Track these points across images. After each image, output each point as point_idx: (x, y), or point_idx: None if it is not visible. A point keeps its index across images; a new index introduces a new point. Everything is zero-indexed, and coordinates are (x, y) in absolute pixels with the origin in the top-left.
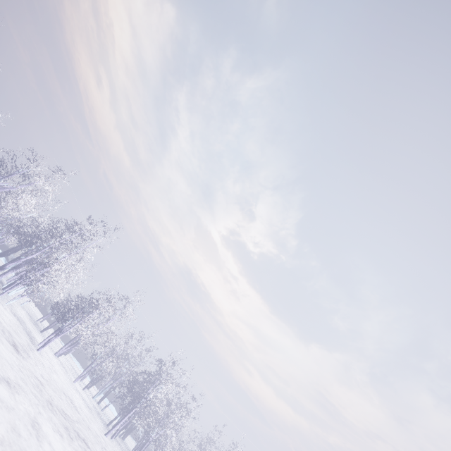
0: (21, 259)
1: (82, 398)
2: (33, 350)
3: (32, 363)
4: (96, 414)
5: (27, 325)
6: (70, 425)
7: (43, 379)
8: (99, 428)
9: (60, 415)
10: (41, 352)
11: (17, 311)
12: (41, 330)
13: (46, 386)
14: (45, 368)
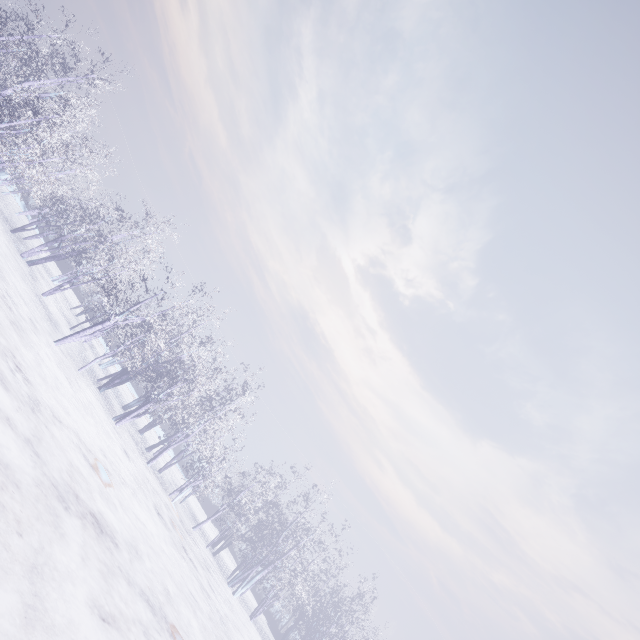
0: None
1: (47, 312)
2: None
3: None
4: (77, 354)
5: None
6: None
7: None
8: (47, 332)
9: None
10: None
11: None
12: (12, 230)
13: None
14: None
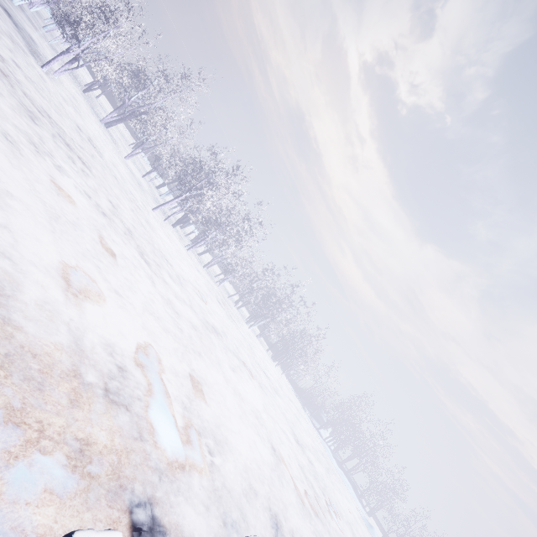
0: None
1: (134, 176)
2: (27, 56)
3: None
4: (155, 201)
5: (42, 52)
6: (56, 131)
7: (18, 69)
8: (146, 202)
9: (32, 105)
10: (59, 85)
11: (26, 27)
12: (83, 90)
13: (22, 77)
14: (47, 85)
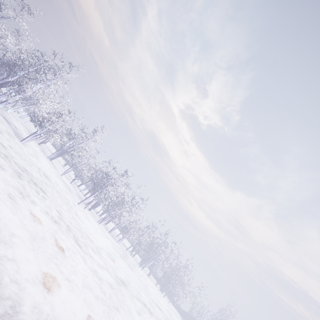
0: (4, 80)
1: (66, 184)
2: (14, 138)
3: (3, 137)
4: (78, 196)
5: (20, 131)
6: (29, 177)
7: (11, 149)
8: (73, 199)
9: (18, 167)
10: (28, 147)
11: (12, 121)
12: (38, 143)
13: (13, 152)
14: (23, 151)
